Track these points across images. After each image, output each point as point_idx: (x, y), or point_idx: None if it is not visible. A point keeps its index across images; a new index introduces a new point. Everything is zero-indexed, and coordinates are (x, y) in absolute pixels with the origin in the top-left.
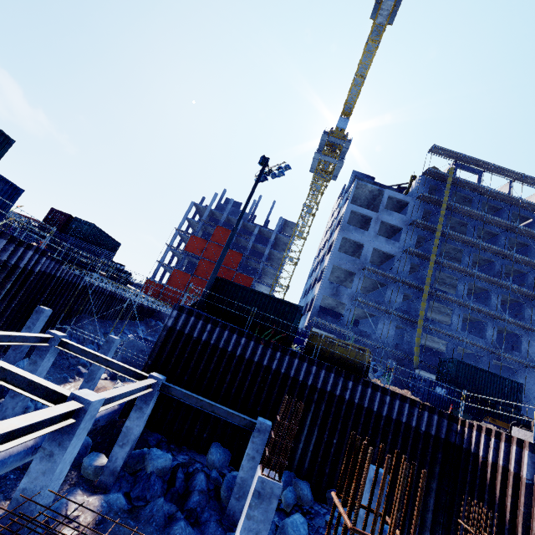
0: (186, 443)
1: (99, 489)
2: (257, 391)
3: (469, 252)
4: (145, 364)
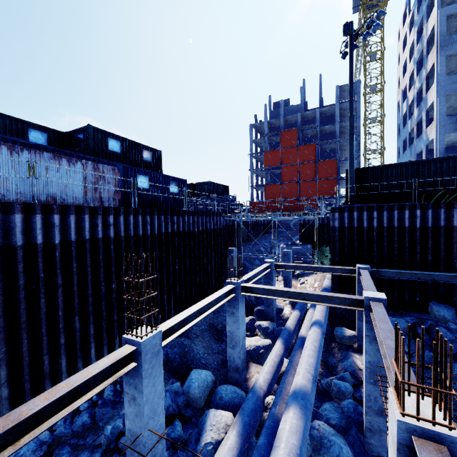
0: (401, 308)
1: (361, 350)
2: (456, 251)
3: None
4: (331, 261)
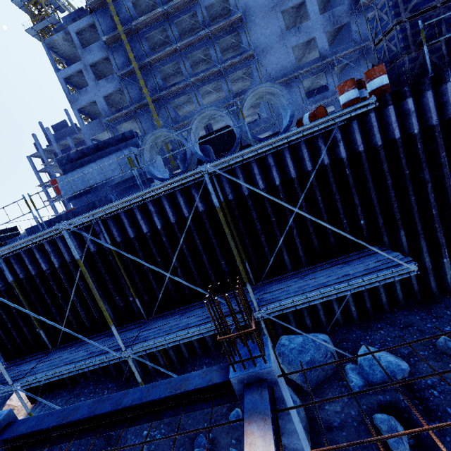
0: None
1: None
2: None
3: (170, 25)
4: None
